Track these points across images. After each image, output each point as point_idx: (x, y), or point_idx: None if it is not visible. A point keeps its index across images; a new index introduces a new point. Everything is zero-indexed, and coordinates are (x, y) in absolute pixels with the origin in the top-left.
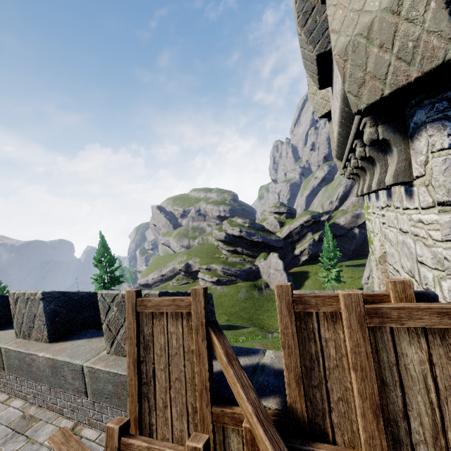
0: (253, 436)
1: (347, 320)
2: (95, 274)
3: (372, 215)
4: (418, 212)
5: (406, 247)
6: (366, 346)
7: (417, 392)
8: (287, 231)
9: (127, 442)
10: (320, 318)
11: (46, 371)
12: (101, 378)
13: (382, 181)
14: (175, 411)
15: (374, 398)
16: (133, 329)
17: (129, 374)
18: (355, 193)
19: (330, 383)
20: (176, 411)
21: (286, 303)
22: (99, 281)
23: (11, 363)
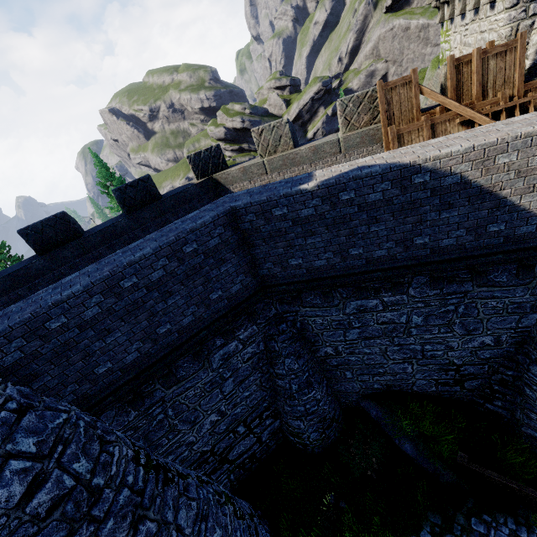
0: (442, 109)
1: (476, 58)
2: (111, 201)
3: (452, 36)
4: (495, 16)
5: (483, 40)
6: (480, 64)
7: (491, 75)
8: (297, 110)
9: (398, 129)
10: (463, 65)
11: (309, 155)
12: (352, 138)
13: (476, 3)
14: (404, 124)
15: (480, 80)
16: (383, 98)
17: (382, 118)
18: (438, 20)
19: (464, 87)
20: (404, 123)
21: (452, 62)
22: (119, 208)
23: (275, 166)
